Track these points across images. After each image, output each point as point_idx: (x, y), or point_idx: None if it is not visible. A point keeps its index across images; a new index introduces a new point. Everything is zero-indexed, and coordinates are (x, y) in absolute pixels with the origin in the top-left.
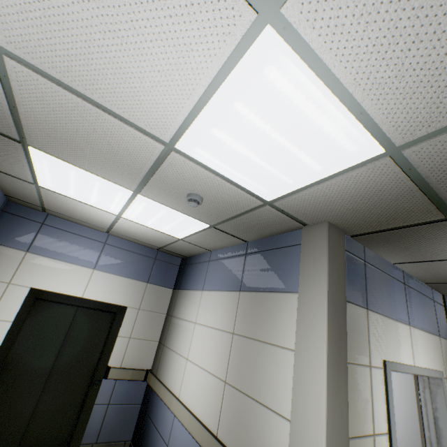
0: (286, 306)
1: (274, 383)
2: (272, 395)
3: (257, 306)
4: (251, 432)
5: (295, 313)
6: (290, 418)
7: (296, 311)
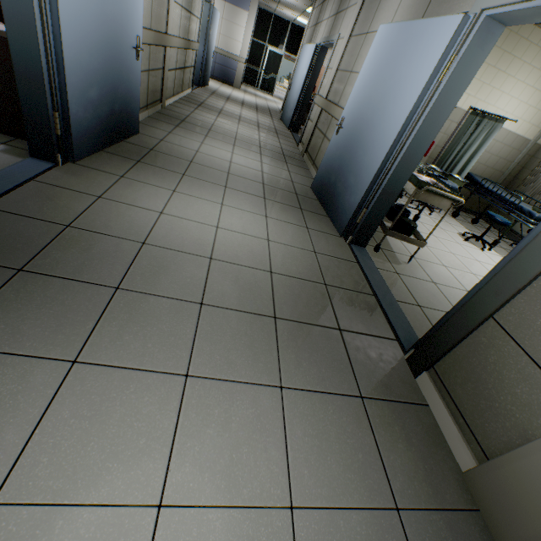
0: (244, 15)
1: (238, 36)
2: (238, 38)
3: (234, 12)
4: (231, 47)
5: (246, 19)
6: (242, 43)
7: (247, 18)
